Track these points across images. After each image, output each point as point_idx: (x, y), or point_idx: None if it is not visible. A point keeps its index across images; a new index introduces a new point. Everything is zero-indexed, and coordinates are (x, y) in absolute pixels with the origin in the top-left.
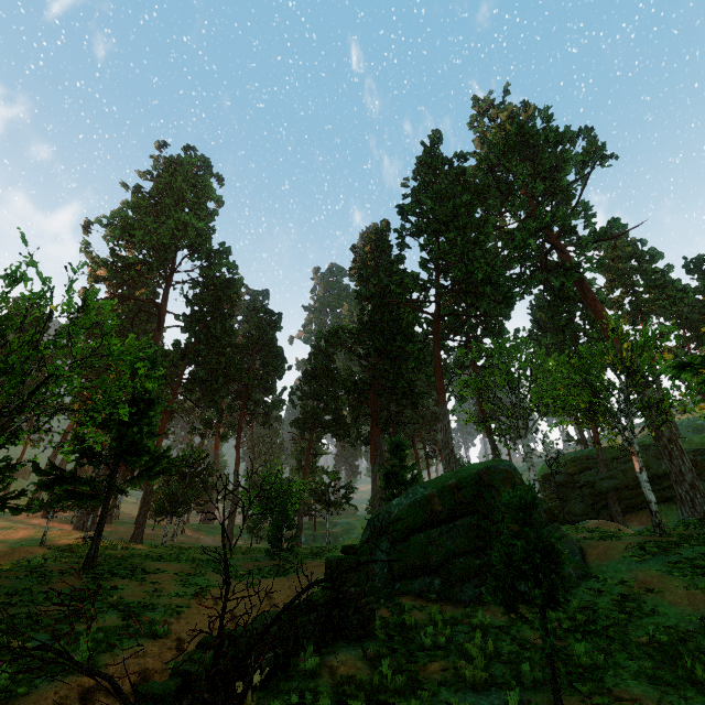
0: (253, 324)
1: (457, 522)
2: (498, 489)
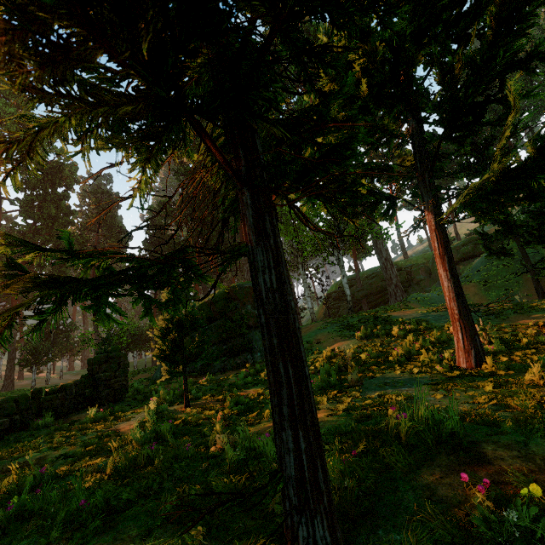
0: (92, 204)
1: (211, 325)
2: (241, 300)
